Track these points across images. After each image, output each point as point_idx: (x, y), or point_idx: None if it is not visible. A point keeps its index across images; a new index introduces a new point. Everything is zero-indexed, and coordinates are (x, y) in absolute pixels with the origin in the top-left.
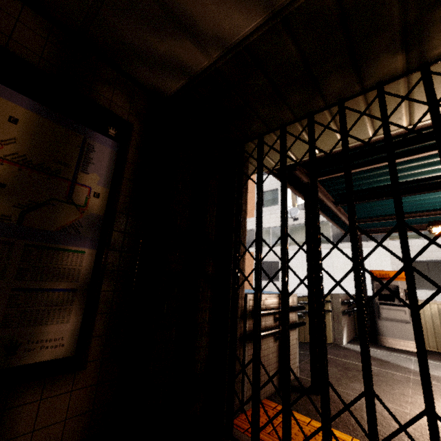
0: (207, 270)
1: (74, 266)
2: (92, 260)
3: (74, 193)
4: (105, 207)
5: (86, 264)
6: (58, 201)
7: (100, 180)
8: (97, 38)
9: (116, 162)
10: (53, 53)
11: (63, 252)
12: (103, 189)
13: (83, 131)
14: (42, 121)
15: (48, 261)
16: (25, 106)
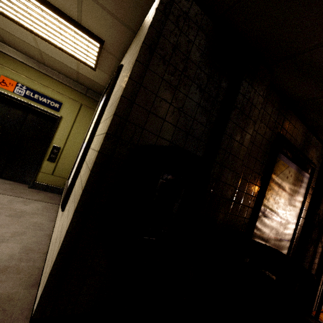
0: (322, 238)
1: (290, 231)
2: (293, 229)
3: (295, 202)
4: (300, 206)
5: (292, 231)
6: (292, 206)
7: (302, 195)
8: (320, 129)
9: (308, 186)
10: (302, 140)
11: (289, 226)
12: (301, 199)
13: (303, 174)
14: (296, 173)
15: (286, 229)
16: (294, 169)
